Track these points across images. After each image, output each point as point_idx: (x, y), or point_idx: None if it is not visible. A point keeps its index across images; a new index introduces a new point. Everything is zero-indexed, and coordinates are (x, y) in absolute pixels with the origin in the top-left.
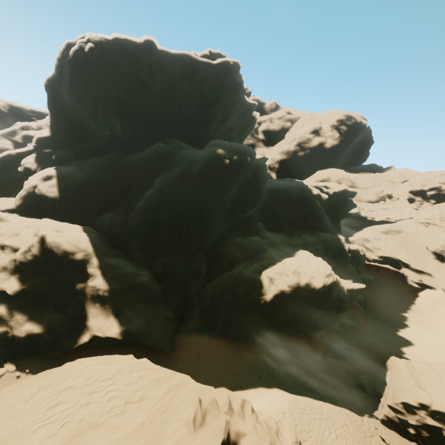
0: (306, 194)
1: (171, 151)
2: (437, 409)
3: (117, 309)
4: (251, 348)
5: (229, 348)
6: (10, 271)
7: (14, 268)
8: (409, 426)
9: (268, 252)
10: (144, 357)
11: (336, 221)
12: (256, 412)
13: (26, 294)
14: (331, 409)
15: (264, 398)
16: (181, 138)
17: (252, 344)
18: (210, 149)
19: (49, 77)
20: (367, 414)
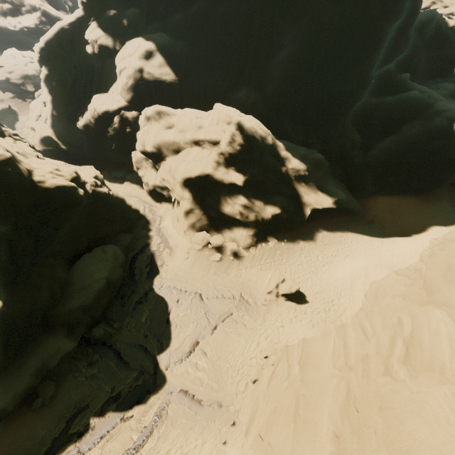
0: (444, 27)
1: None
2: None
3: (317, 185)
4: (433, 198)
5: (416, 201)
6: (223, 165)
7: (224, 161)
8: None
9: (440, 105)
10: (349, 220)
11: None
12: None
13: (249, 184)
14: None
15: None
16: None
17: (432, 195)
18: None
19: None
20: None
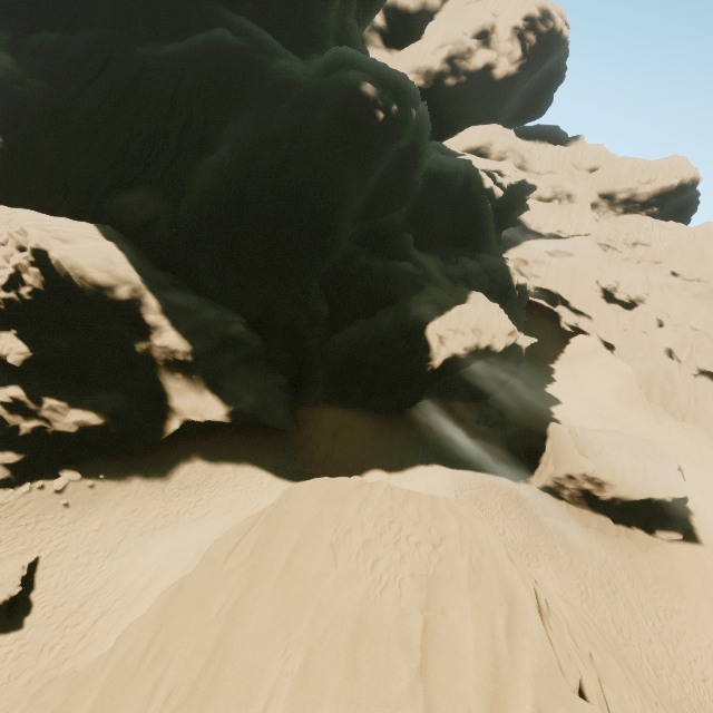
0: (475, 187)
1: (251, 59)
2: (598, 475)
3: (210, 380)
4: (400, 421)
5: (374, 423)
6: None
7: (0, 316)
8: (564, 489)
9: (428, 291)
10: (262, 441)
11: (498, 233)
12: None
13: (48, 364)
14: (491, 479)
15: (428, 477)
16: (259, 18)
17: (401, 416)
18: (346, 77)
19: None
20: (523, 480)
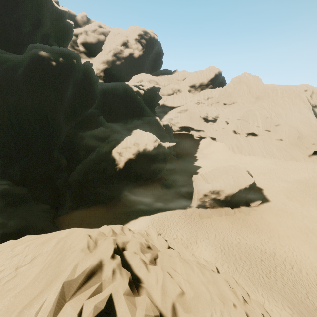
0: (129, 91)
1: None
2: (215, 188)
3: None
4: (118, 203)
5: (103, 209)
6: None
7: None
8: (205, 202)
9: (113, 136)
10: None
11: (152, 109)
12: (132, 230)
13: None
14: (171, 213)
15: (135, 225)
16: None
17: (119, 200)
18: (30, 51)
19: None
20: (188, 206)
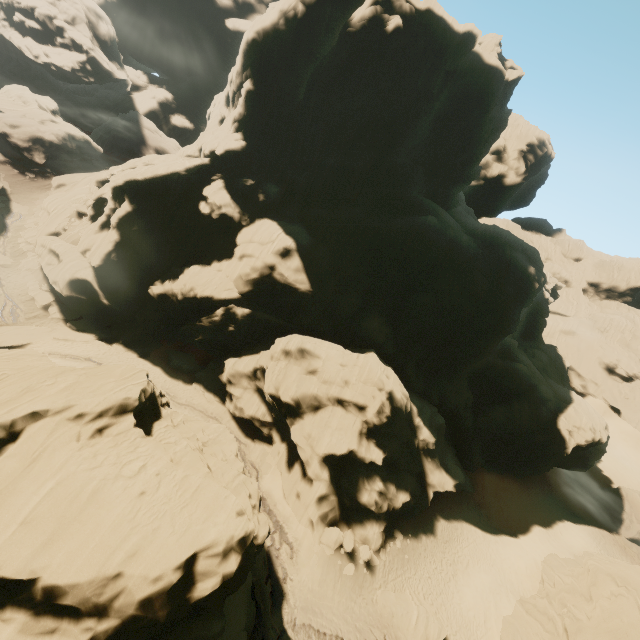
0: (542, 299)
1: (447, 236)
2: None
3: (440, 460)
4: (531, 484)
5: (518, 486)
6: (365, 436)
7: (366, 431)
8: None
9: (543, 390)
10: (460, 501)
11: None
12: None
13: (385, 461)
14: (599, 532)
15: (570, 532)
16: (433, 196)
17: (530, 479)
18: (517, 260)
19: (265, 26)
20: (615, 531)
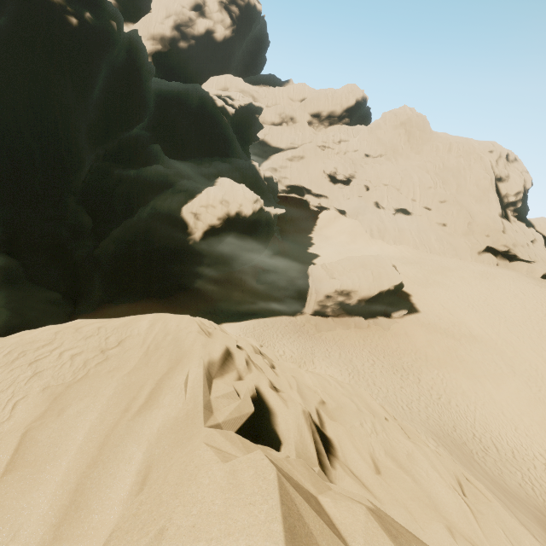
0: (209, 105)
1: None
2: (344, 287)
3: None
4: (186, 299)
5: (160, 307)
6: None
7: None
8: (327, 308)
9: (181, 184)
10: None
11: (245, 146)
12: None
13: None
14: (273, 320)
15: None
16: None
17: (187, 295)
18: None
19: None
20: (299, 313)
